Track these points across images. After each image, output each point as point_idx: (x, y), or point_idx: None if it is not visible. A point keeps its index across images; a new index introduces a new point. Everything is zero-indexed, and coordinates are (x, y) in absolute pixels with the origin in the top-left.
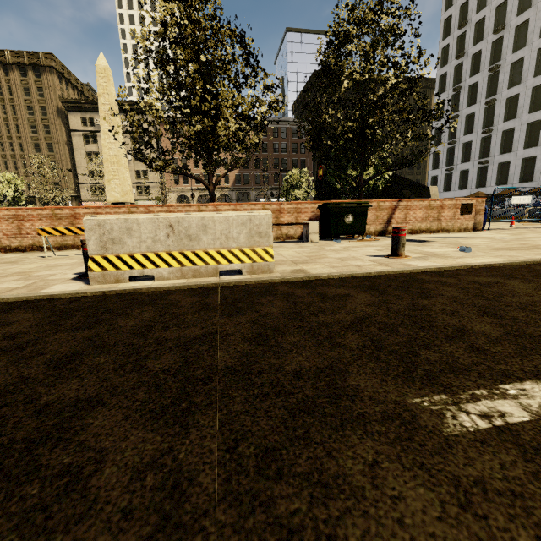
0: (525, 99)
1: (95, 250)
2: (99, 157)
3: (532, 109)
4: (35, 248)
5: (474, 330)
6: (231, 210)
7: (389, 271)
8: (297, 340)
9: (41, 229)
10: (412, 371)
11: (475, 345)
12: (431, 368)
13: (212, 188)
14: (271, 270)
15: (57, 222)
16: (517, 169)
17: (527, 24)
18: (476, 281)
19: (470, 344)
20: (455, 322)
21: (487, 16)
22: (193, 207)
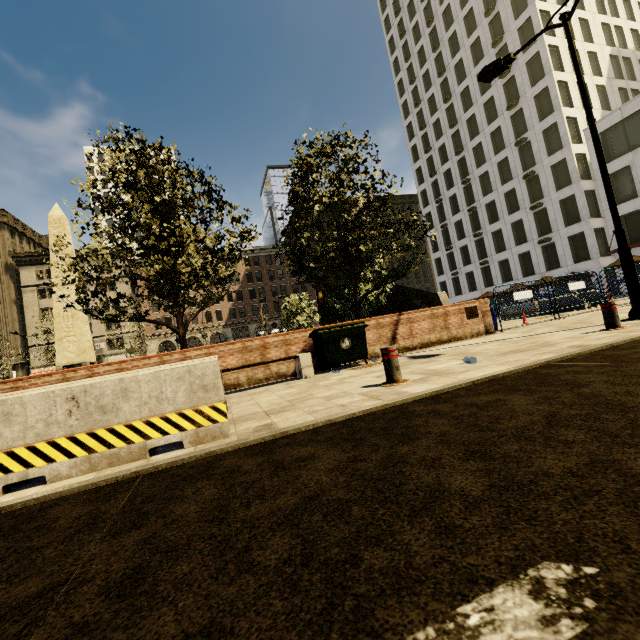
0: (501, 203)
1: None
2: None
3: (511, 211)
4: None
5: (451, 490)
6: (203, 354)
7: (377, 407)
8: (189, 569)
9: None
10: (336, 605)
11: (445, 520)
12: (368, 591)
13: (182, 331)
14: (226, 433)
15: None
16: (517, 265)
17: (480, 145)
18: (474, 403)
19: (439, 519)
20: (431, 479)
21: (446, 142)
22: (154, 359)
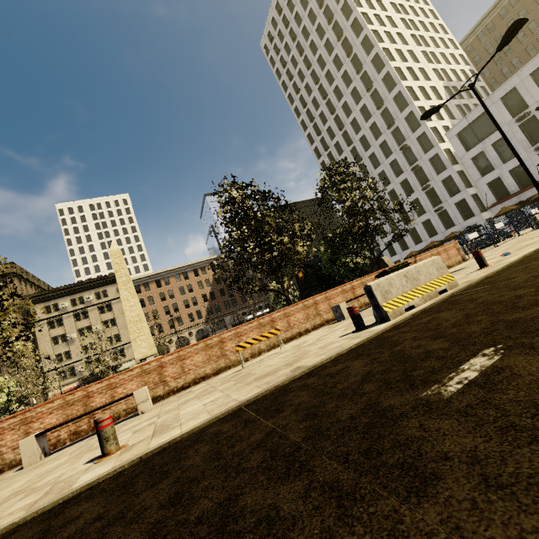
0: (399, 190)
1: (381, 301)
2: (66, 338)
3: (408, 194)
4: (197, 381)
5: None
6: (323, 298)
7: (508, 264)
8: None
9: (237, 346)
10: None
11: None
12: None
13: (287, 293)
14: (457, 284)
15: (209, 351)
16: (423, 230)
17: (373, 154)
18: None
19: None
20: None
21: (347, 156)
22: (300, 304)
